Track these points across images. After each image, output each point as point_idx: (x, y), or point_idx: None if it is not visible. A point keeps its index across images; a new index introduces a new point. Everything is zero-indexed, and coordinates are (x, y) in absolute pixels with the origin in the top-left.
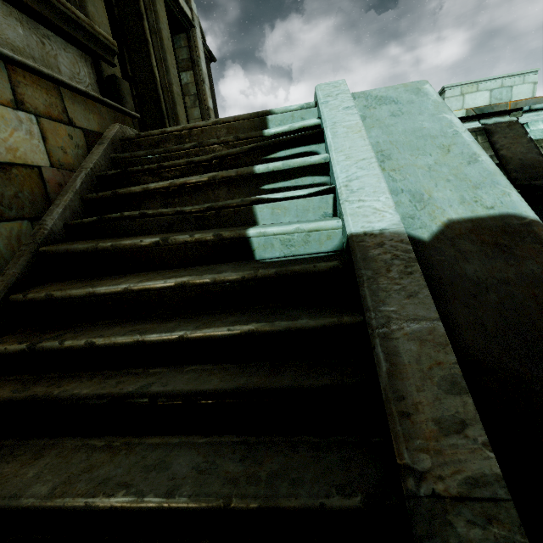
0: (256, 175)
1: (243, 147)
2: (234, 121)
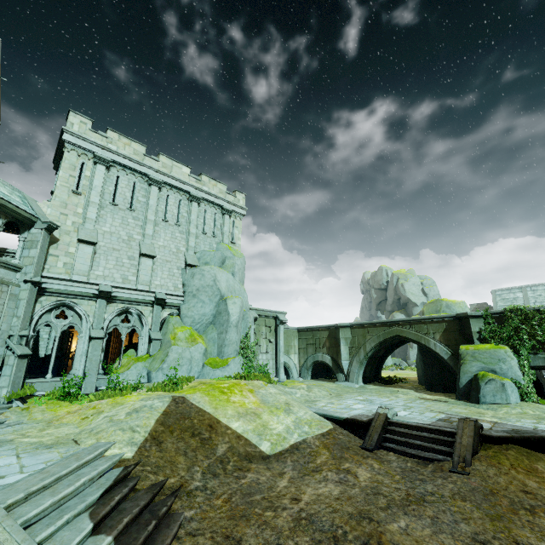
0: (4, 254)
1: (2, 251)
2: (1, 248)
